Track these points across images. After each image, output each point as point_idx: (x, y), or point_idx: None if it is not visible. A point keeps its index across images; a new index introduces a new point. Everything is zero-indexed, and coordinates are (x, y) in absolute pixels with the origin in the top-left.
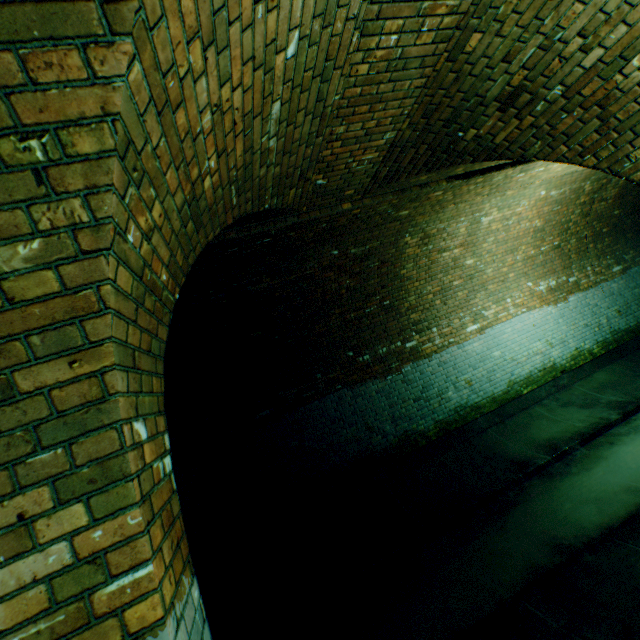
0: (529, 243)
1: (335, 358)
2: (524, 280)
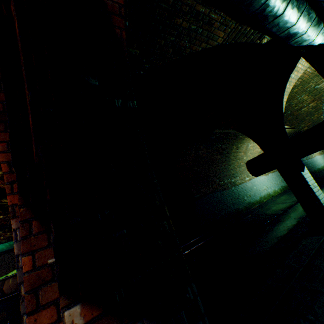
0: None
1: None
2: None
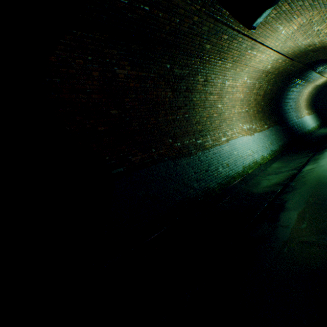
0: (304, 101)
1: (291, 113)
2: (304, 109)
